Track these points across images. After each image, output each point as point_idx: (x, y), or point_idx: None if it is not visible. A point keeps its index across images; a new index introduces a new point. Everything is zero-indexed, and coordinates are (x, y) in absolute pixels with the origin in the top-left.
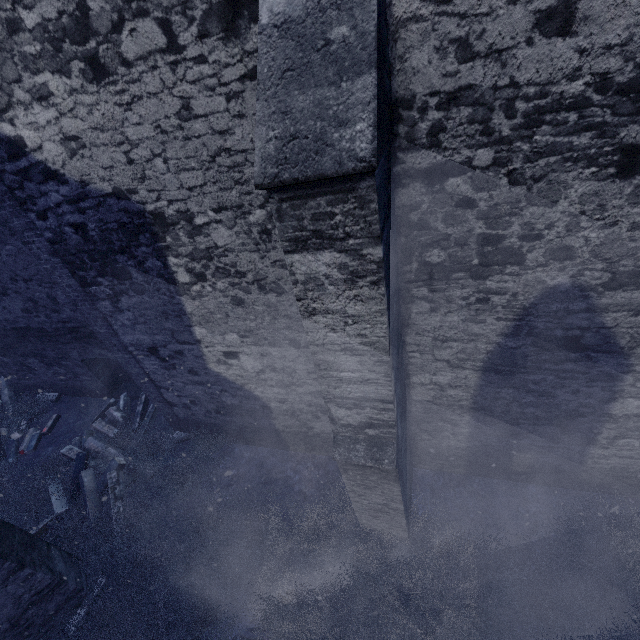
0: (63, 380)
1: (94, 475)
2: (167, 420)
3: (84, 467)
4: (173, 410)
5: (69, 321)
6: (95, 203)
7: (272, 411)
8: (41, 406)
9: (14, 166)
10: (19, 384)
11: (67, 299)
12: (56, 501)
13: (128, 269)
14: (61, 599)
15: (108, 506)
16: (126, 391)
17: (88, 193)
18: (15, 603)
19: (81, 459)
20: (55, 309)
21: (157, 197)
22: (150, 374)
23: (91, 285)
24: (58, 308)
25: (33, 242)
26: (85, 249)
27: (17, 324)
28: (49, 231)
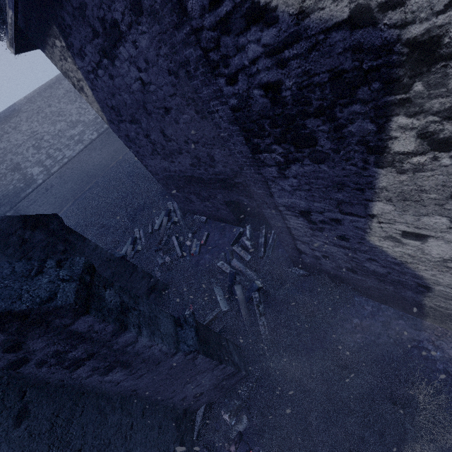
0: (209, 211)
1: (242, 290)
2: (290, 259)
3: (234, 281)
4: (300, 256)
5: (220, 174)
6: (307, 46)
7: (431, 291)
8: (197, 224)
9: (213, 17)
10: (184, 208)
11: (221, 157)
12: (220, 300)
13: (315, 135)
14: (237, 378)
15: (254, 316)
16: (249, 224)
17: (302, 31)
18: (216, 378)
19: (232, 275)
20: (211, 165)
21: (449, 1)
22: (291, 229)
23: (262, 152)
24: (213, 164)
25: (216, 111)
26: (269, 114)
27: (186, 173)
28: (234, 97)
